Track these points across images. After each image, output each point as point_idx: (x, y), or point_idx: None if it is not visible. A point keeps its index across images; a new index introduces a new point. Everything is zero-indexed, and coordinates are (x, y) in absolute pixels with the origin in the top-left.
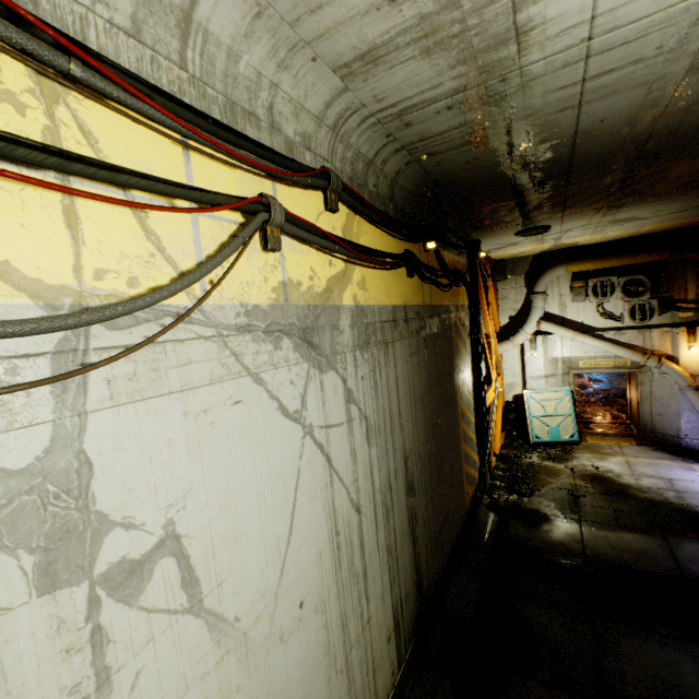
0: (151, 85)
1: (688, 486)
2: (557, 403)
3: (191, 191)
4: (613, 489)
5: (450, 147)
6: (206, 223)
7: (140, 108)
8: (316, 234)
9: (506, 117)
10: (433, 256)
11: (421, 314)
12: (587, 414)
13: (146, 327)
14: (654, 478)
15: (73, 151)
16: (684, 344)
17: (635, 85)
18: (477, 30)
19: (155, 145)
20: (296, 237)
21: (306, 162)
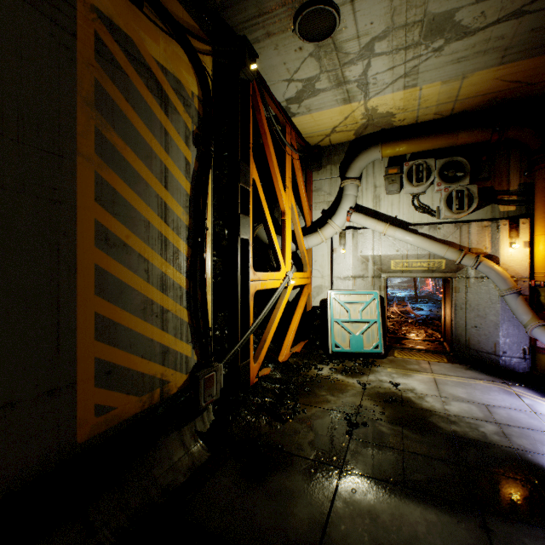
0: None
1: (514, 417)
2: (363, 307)
3: None
4: (409, 416)
5: None
6: None
7: None
8: None
9: None
10: None
11: None
12: (401, 331)
13: None
14: (467, 403)
15: None
16: (505, 240)
17: None
18: None
19: None
20: None
21: None
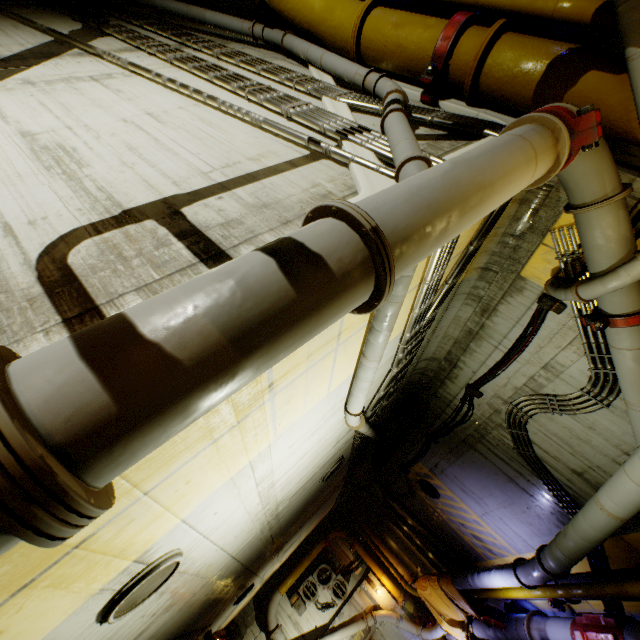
0: None
1: None
2: None
3: None
4: None
5: (181, 619)
6: None
7: None
8: None
9: (208, 588)
10: None
11: None
12: None
13: None
14: None
15: None
16: (373, 591)
17: (255, 543)
18: (189, 589)
19: None
20: None
21: None
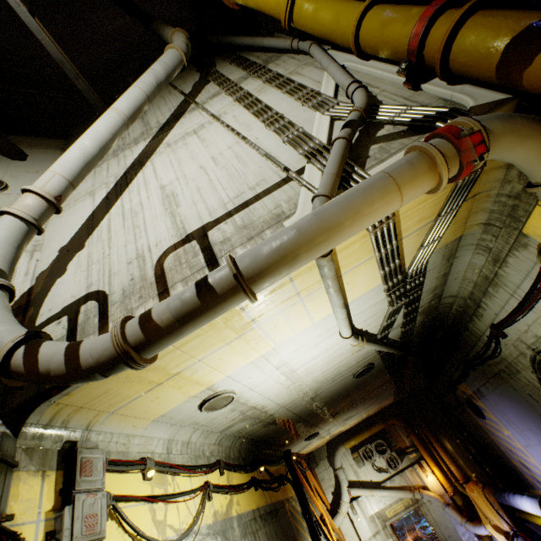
0: (186, 465)
1: None
2: None
3: (196, 489)
4: None
5: (257, 430)
6: (196, 497)
7: (185, 472)
8: (220, 487)
9: (271, 420)
10: (265, 472)
11: (267, 510)
12: None
13: (190, 537)
14: None
15: (177, 490)
16: (423, 475)
17: (301, 404)
18: (254, 415)
19: (186, 479)
20: (215, 491)
21: (213, 460)
